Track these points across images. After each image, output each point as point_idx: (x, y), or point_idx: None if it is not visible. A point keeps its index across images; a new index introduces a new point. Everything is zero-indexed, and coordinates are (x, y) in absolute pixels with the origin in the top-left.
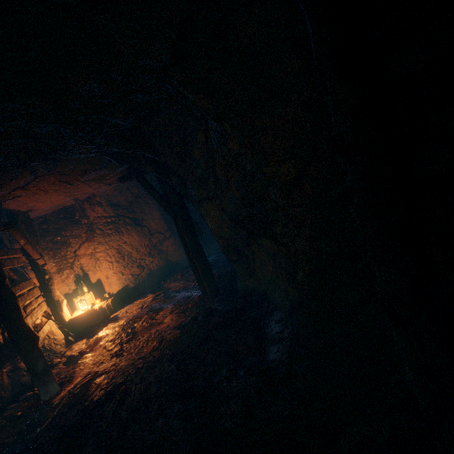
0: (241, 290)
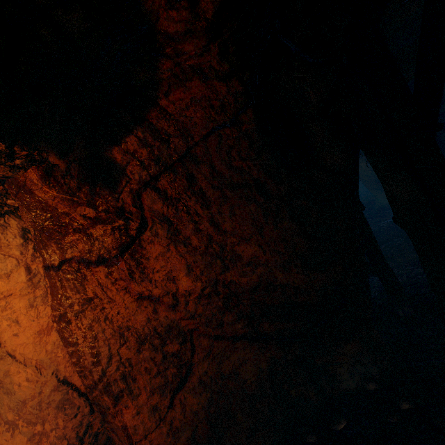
0: (378, 206)
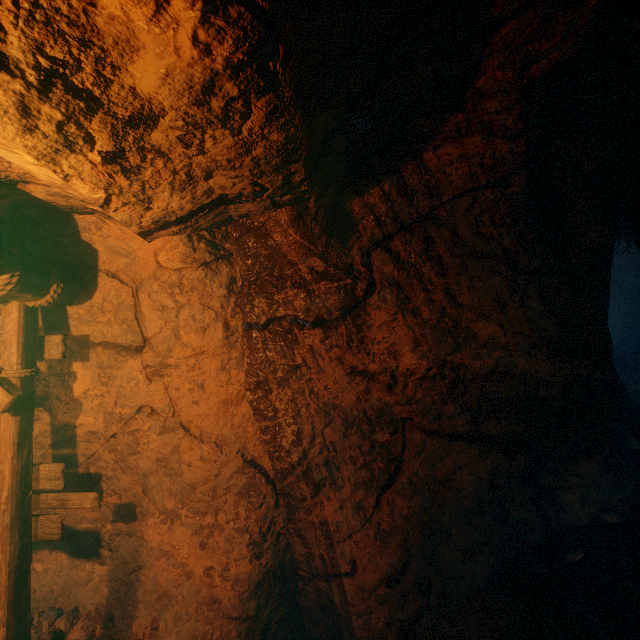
0: None
